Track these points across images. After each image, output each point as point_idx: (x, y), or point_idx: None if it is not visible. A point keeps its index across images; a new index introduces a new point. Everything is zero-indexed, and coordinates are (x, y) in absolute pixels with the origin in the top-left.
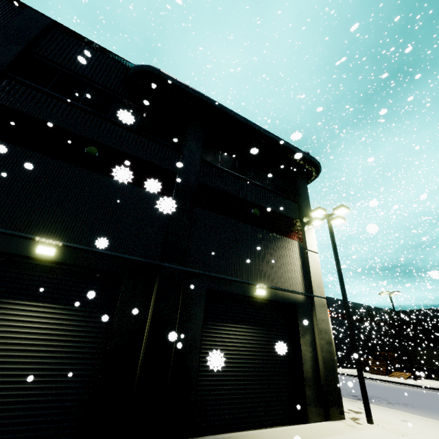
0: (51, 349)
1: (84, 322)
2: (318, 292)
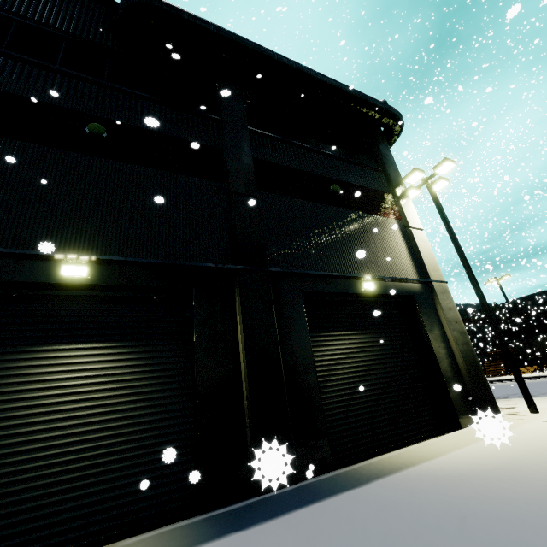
0: (121, 400)
1: (156, 359)
2: (436, 276)
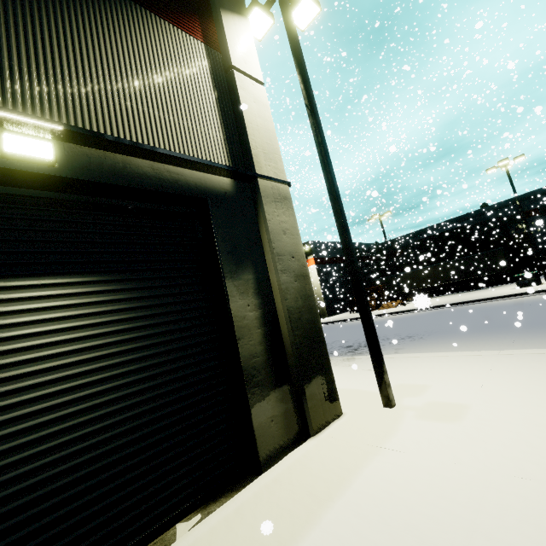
0: None
1: None
2: (269, 170)
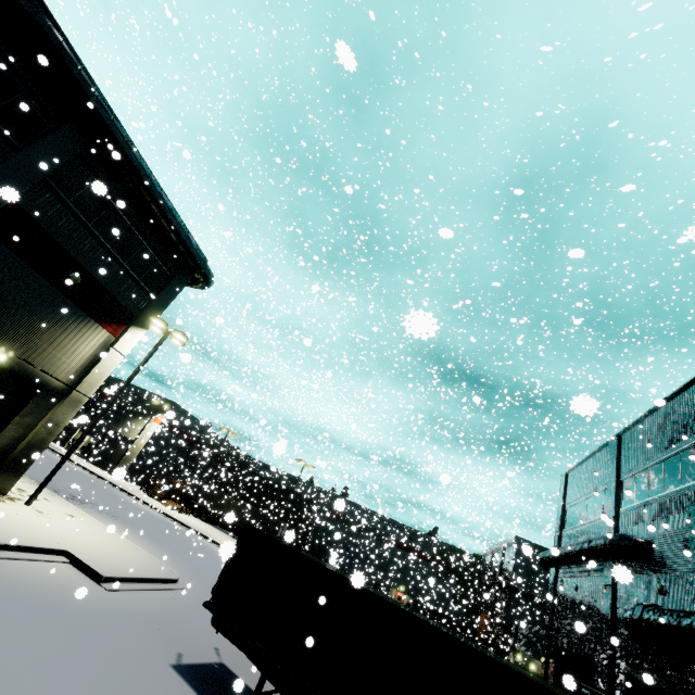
0: None
1: None
2: (85, 389)
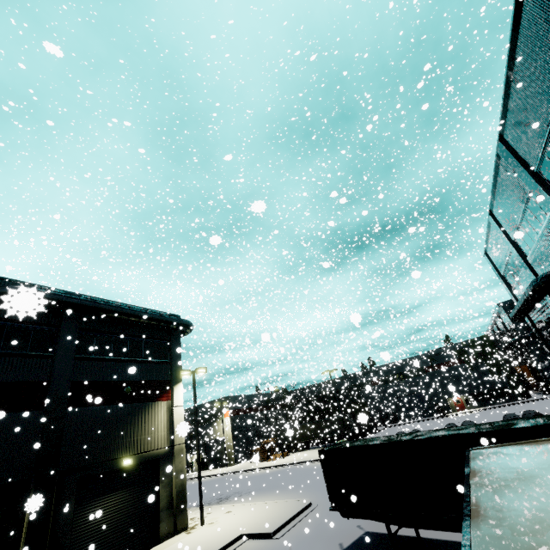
0: None
1: None
2: (179, 440)
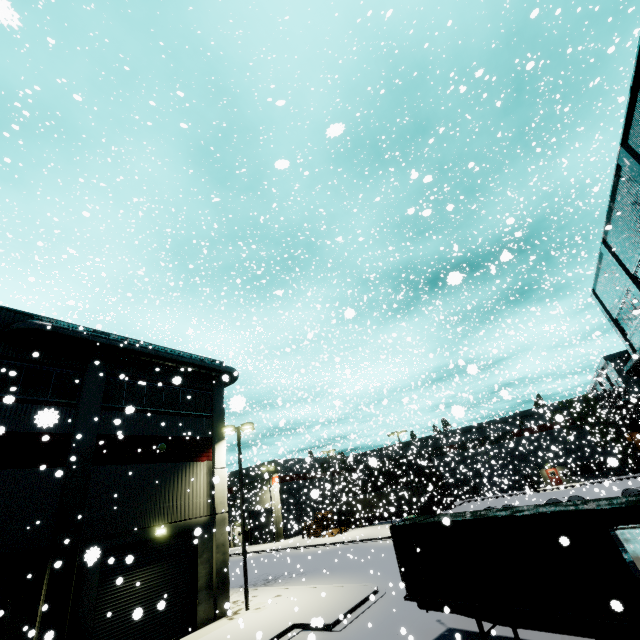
0: None
1: None
2: (221, 508)
